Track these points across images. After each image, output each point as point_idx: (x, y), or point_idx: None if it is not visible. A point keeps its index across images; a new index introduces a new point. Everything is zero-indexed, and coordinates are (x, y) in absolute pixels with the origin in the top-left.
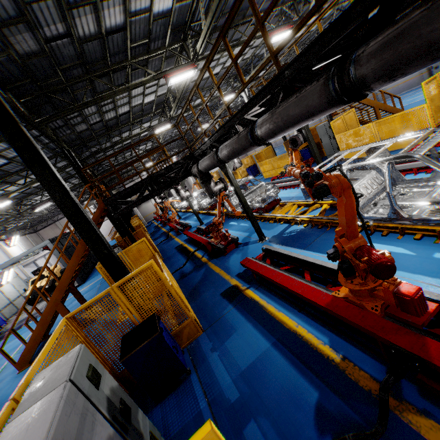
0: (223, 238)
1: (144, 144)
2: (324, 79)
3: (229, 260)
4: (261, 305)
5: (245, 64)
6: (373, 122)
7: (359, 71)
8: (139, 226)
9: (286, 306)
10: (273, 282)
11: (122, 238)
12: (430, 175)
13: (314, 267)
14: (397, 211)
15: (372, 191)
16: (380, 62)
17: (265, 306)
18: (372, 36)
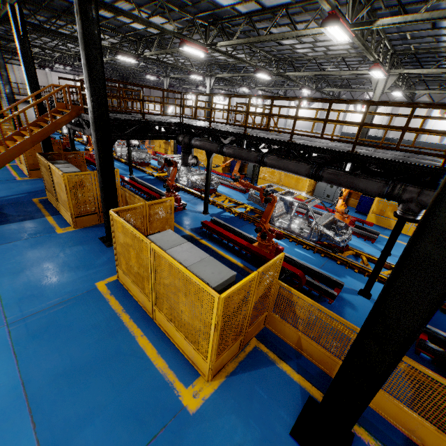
0: (176, 200)
1: (75, 45)
2: (310, 166)
3: (179, 218)
4: (214, 249)
5: (223, 63)
6: (284, 173)
7: (322, 174)
8: (58, 142)
9: (230, 253)
10: (229, 238)
11: (43, 147)
12: (303, 216)
13: (247, 238)
14: (290, 226)
15: (279, 212)
16: (329, 177)
17: (216, 251)
18: (328, 163)
